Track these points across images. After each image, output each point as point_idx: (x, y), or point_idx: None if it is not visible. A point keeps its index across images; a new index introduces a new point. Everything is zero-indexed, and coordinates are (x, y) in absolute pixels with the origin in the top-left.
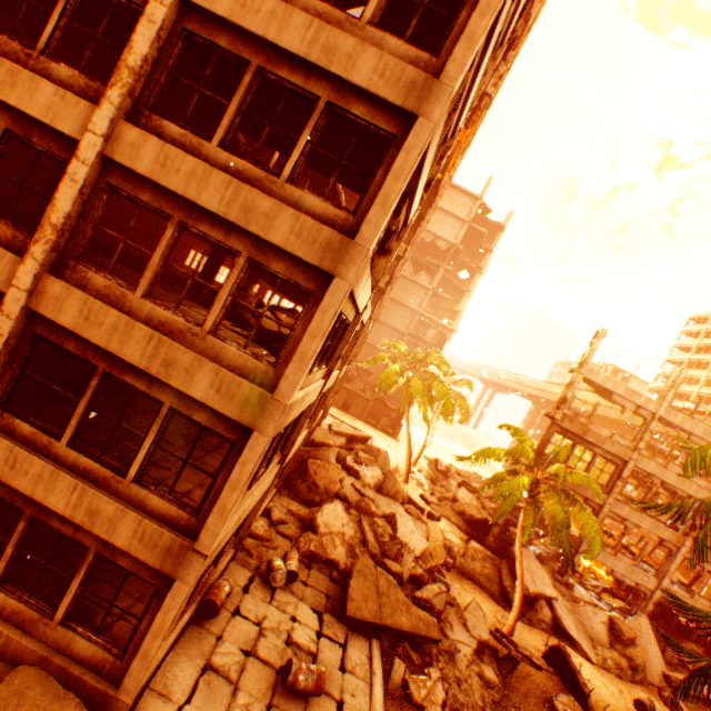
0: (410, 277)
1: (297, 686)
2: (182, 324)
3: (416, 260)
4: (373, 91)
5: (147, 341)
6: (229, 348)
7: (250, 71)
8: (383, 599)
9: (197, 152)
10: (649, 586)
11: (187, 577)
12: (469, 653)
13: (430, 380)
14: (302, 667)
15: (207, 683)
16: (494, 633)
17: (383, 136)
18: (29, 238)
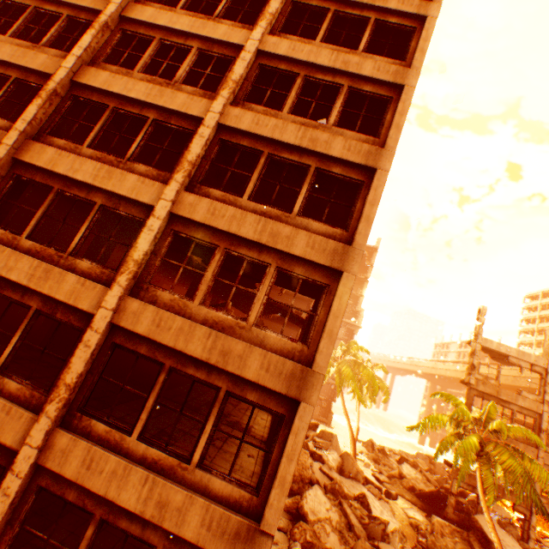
0: None
1: None
2: (231, 321)
3: None
4: (345, 158)
5: (206, 337)
6: (270, 334)
7: (263, 156)
8: None
9: (233, 204)
10: None
11: None
12: None
13: (356, 366)
14: None
15: None
16: None
17: (355, 182)
18: (113, 272)
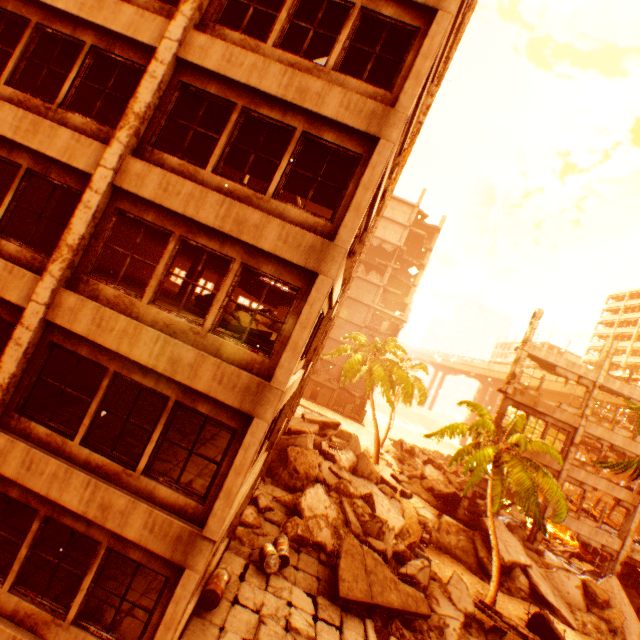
0: (362, 276)
1: None
2: (185, 325)
3: (366, 262)
4: (341, 121)
5: (154, 342)
6: (228, 343)
7: (236, 111)
8: (372, 577)
9: (193, 178)
10: (614, 546)
11: (196, 564)
12: (458, 627)
13: (390, 366)
14: None
15: None
16: (479, 605)
17: (351, 155)
18: (46, 258)
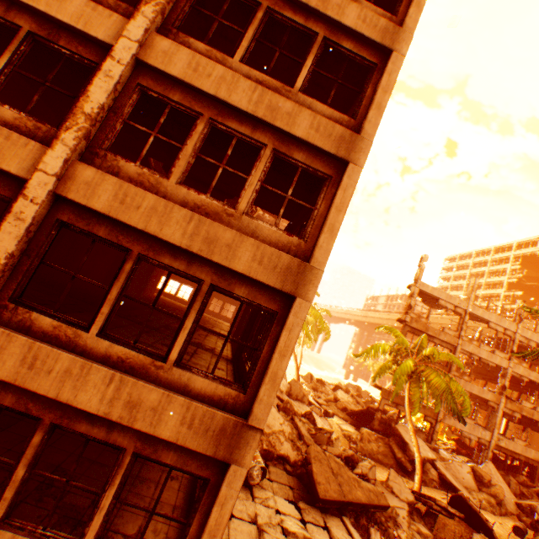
0: None
1: None
2: (217, 207)
3: None
4: (359, 31)
5: (186, 221)
6: (263, 226)
7: (261, 10)
8: (339, 478)
9: (221, 65)
10: (486, 437)
11: (242, 458)
12: (406, 515)
13: None
14: None
15: None
16: (414, 494)
17: (366, 64)
18: (53, 129)
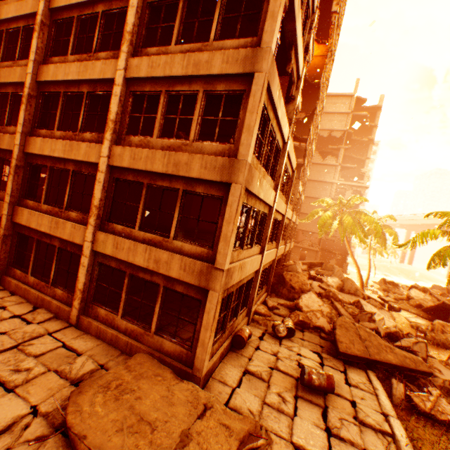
0: (320, 162)
1: (312, 383)
2: (178, 143)
3: (321, 151)
4: None
5: (163, 157)
6: (205, 144)
7: (181, 1)
8: (367, 343)
9: (165, 54)
10: None
11: (215, 287)
12: None
13: (357, 215)
14: (313, 371)
15: (247, 380)
16: None
17: None
18: (104, 135)
